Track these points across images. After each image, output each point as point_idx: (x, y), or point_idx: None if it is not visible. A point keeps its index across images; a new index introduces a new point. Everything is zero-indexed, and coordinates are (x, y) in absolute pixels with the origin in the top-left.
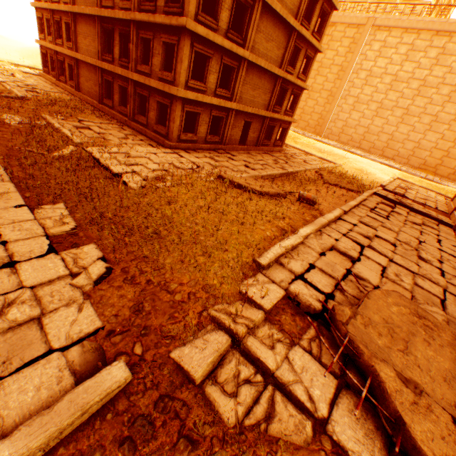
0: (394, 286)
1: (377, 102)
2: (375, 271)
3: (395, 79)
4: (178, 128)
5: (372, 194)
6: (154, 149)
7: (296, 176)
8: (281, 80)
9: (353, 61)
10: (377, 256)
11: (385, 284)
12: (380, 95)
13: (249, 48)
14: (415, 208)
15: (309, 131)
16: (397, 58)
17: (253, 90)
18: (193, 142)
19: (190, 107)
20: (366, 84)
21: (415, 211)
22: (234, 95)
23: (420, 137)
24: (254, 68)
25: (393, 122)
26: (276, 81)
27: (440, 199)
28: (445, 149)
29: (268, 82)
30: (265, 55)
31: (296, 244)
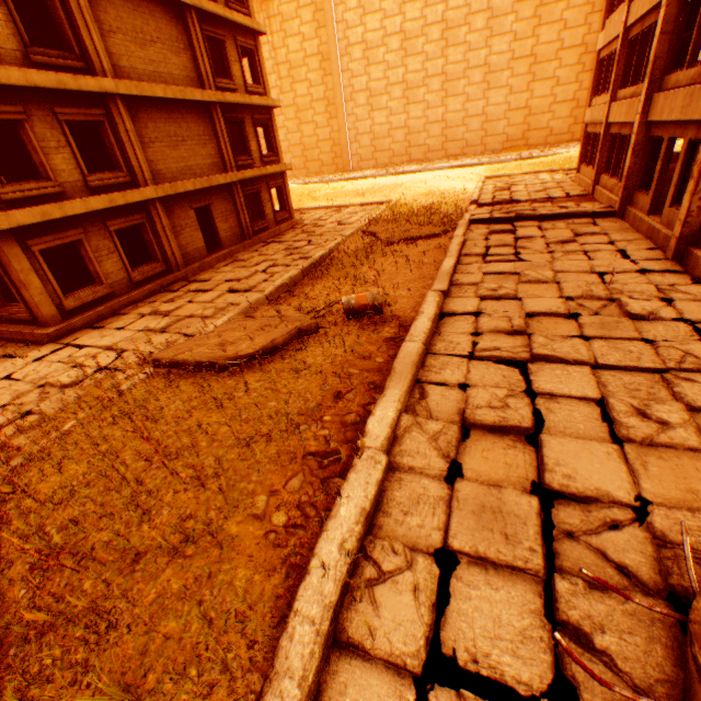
0: (666, 459)
1: (399, 84)
2: (592, 431)
3: (404, 38)
4: (46, 293)
5: (468, 224)
6: (10, 364)
7: (333, 259)
8: (218, 108)
9: (333, 38)
10: (564, 374)
11: (647, 471)
12: (398, 71)
13: (108, 71)
14: (544, 213)
15: (329, 172)
16: (390, 5)
17: (173, 147)
18: (107, 300)
19: (46, 240)
20: (370, 64)
21: (547, 219)
22: (137, 172)
23: (481, 105)
24: (149, 107)
25: (436, 102)
26: (210, 114)
27: (560, 178)
28: (523, 105)
29: (197, 121)
30: (155, 73)
31: (372, 495)
